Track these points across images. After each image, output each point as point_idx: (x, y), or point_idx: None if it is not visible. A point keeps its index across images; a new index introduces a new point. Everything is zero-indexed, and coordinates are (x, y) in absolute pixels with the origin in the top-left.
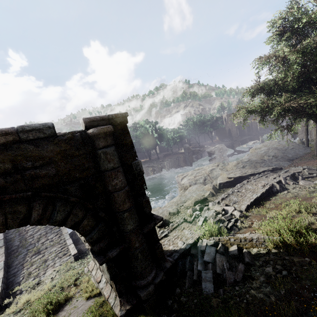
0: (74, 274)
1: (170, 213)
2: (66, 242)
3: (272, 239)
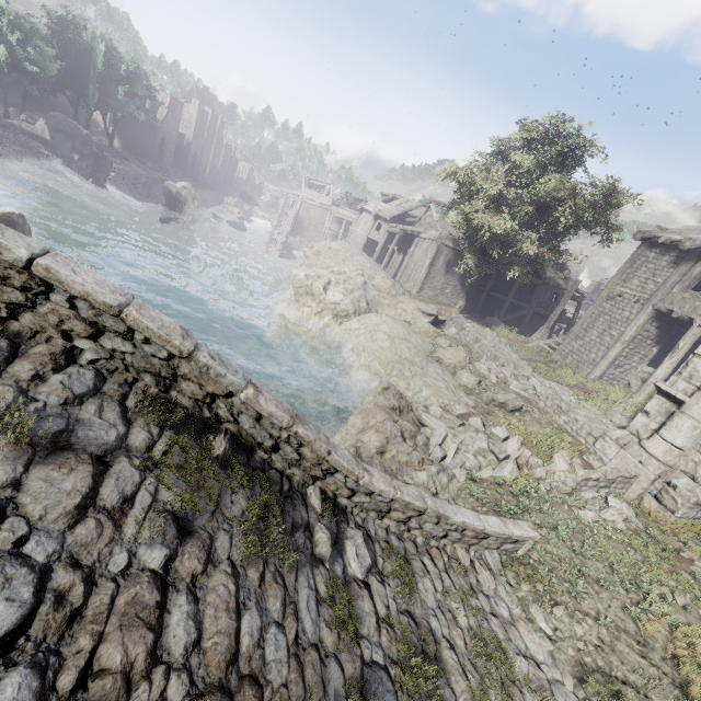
0: (635, 547)
1: (476, 381)
2: (411, 539)
3: (629, 408)
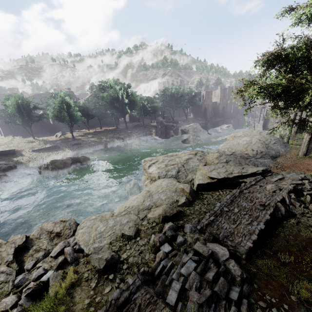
0: None
1: (124, 235)
2: None
3: None
